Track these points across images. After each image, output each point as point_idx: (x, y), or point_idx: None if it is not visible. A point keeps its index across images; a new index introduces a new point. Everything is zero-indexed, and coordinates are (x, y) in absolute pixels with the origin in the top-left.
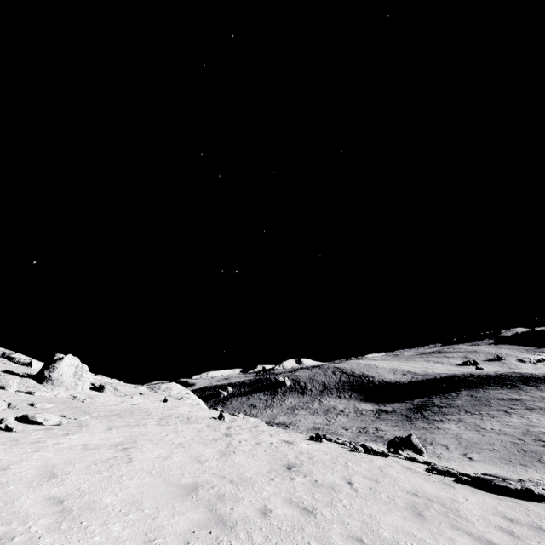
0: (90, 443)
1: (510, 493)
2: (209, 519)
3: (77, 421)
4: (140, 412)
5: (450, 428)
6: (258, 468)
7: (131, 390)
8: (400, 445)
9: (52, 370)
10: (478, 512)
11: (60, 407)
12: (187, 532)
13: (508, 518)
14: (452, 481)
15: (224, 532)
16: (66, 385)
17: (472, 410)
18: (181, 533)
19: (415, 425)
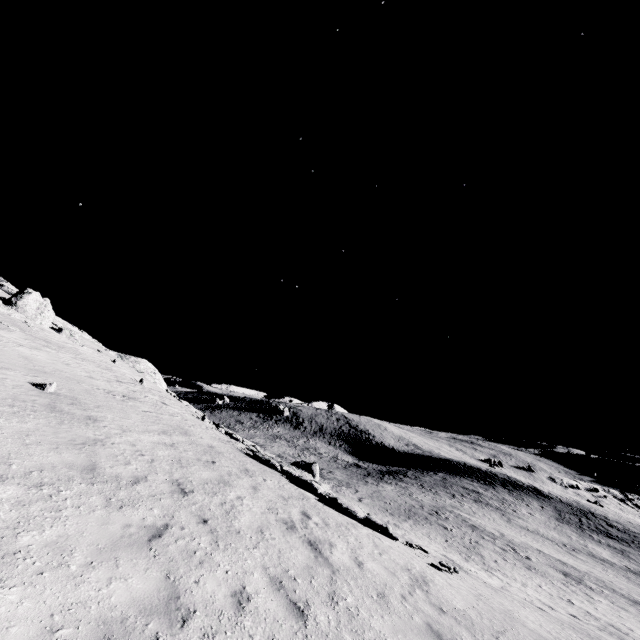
0: (1, 334)
1: (260, 461)
2: (25, 368)
3: (7, 327)
4: (71, 350)
5: (385, 487)
6: (100, 386)
7: (96, 347)
8: (300, 467)
9: (19, 298)
10: (201, 441)
11: (5, 319)
12: (5, 362)
13: (213, 447)
14: (239, 449)
15: (25, 371)
16: (28, 315)
17: (428, 486)
18: (2, 361)
19: (364, 479)
